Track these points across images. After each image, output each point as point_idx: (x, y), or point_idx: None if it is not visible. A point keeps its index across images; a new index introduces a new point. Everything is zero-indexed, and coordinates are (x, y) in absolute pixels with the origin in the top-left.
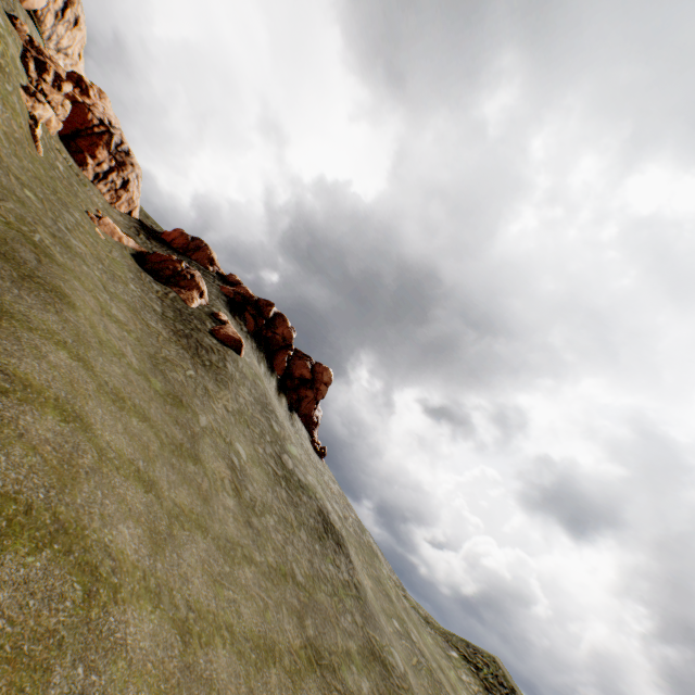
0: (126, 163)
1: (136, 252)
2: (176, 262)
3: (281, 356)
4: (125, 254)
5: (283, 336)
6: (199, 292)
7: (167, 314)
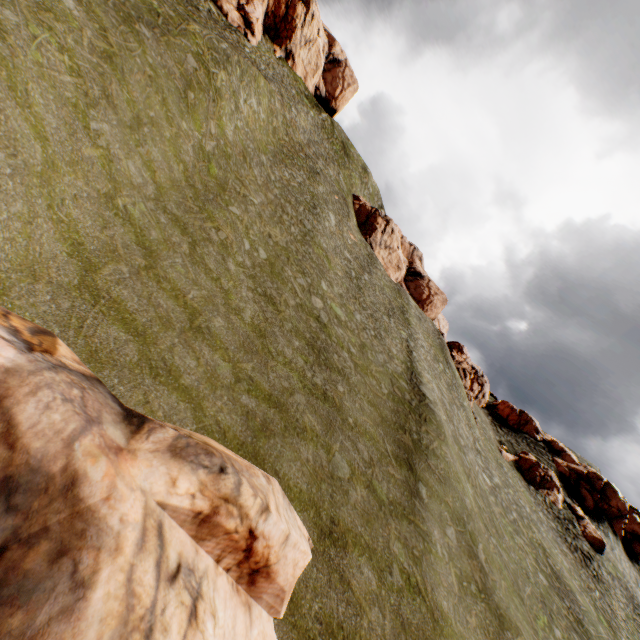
0: (482, 382)
1: (514, 462)
2: (537, 466)
3: (617, 524)
4: (517, 474)
5: (617, 507)
6: (556, 489)
7: (557, 527)
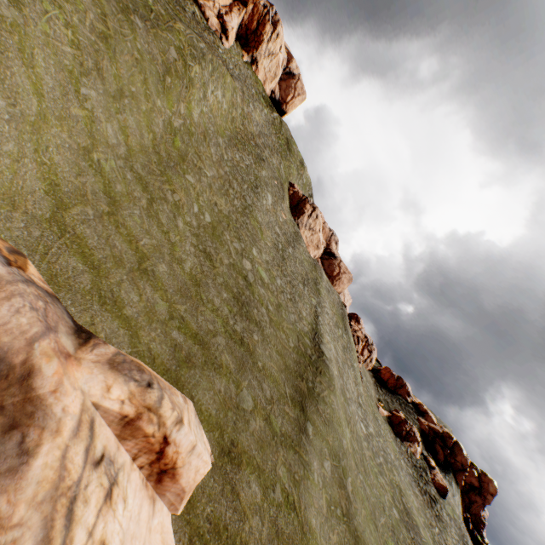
0: (371, 349)
1: (387, 417)
2: (404, 422)
3: (459, 476)
4: (388, 427)
5: (461, 462)
6: (417, 442)
7: (413, 473)
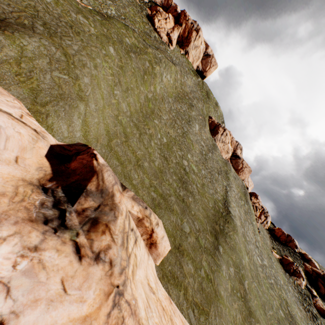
0: (267, 215)
1: (279, 259)
2: (292, 264)
3: None
4: (279, 265)
5: None
6: (302, 278)
7: (299, 297)
